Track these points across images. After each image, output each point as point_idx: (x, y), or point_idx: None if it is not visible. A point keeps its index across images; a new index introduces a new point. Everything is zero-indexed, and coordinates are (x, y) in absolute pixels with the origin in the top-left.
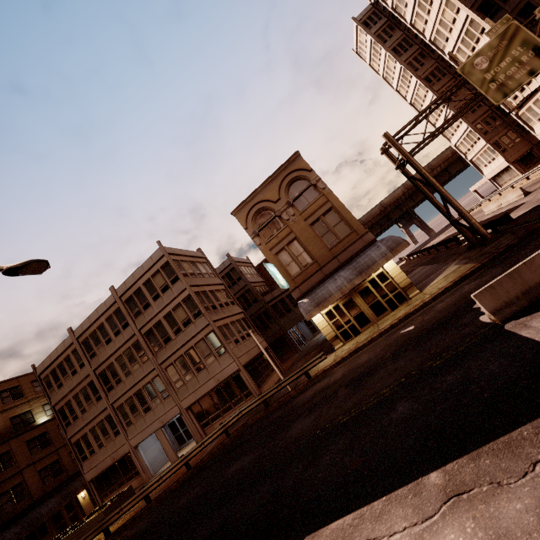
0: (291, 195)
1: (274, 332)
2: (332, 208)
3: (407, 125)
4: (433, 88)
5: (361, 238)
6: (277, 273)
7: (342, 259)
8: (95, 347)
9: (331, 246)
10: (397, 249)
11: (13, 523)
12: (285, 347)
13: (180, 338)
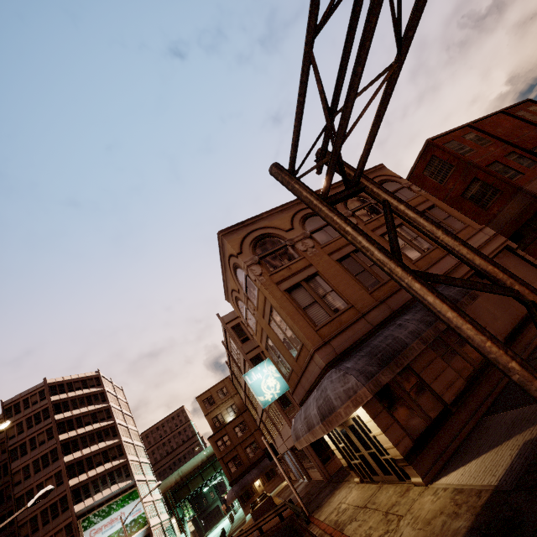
0: (242, 286)
1: None
2: (273, 308)
3: (294, 128)
4: None
5: (312, 359)
6: (266, 378)
7: (309, 379)
8: (238, 377)
9: (295, 357)
10: (330, 419)
11: (256, 465)
12: None
13: None
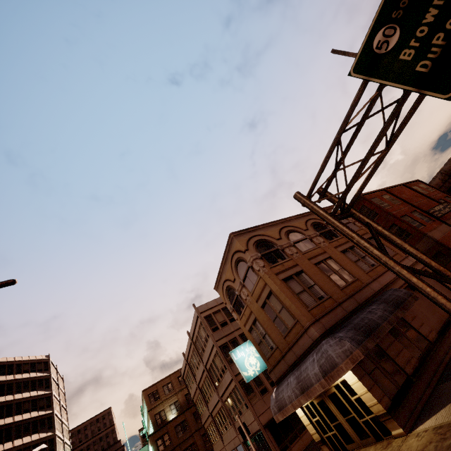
0: (240, 276)
1: None
2: (272, 292)
3: (318, 174)
4: None
5: (306, 332)
6: (248, 356)
7: (296, 352)
8: (194, 369)
9: (284, 334)
10: (332, 374)
11: None
12: None
13: (223, 382)
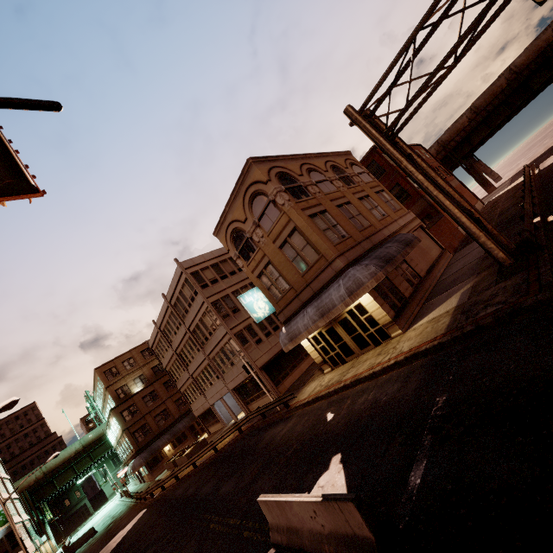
0: (255, 214)
1: None
2: (296, 229)
3: (378, 83)
4: None
5: (330, 265)
6: (257, 301)
7: (314, 288)
8: (170, 335)
9: (302, 272)
10: (358, 292)
11: (166, 432)
12: None
13: (213, 339)
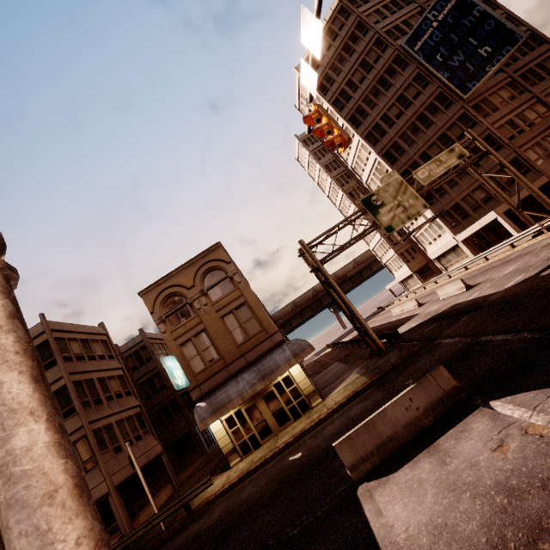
0: (206, 283)
1: (180, 427)
2: (246, 303)
3: (319, 236)
4: (355, 201)
5: (270, 337)
6: (176, 369)
7: (249, 358)
8: None
9: (240, 343)
10: (301, 355)
11: None
12: (190, 447)
13: None
